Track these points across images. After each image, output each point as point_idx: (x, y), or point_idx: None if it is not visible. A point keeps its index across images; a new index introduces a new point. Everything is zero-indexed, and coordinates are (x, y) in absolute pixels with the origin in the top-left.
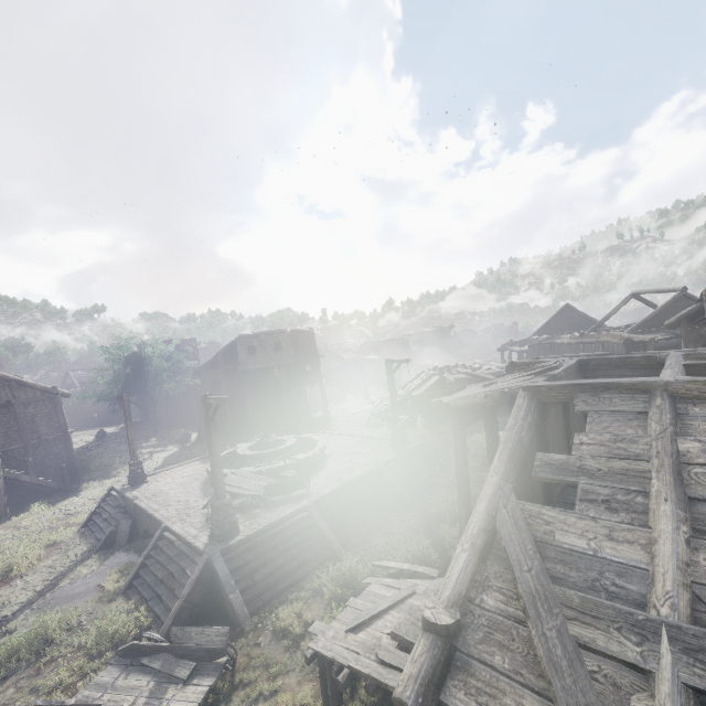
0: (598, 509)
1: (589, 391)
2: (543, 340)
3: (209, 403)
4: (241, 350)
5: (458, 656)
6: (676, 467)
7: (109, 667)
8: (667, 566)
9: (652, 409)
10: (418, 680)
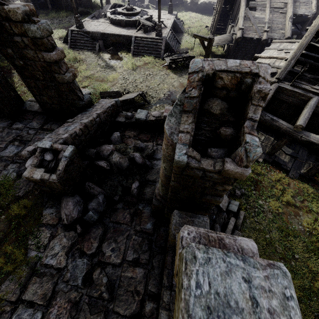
0: (259, 11)
1: None
2: None
3: None
4: None
5: (244, 32)
6: (270, 3)
7: (166, 59)
8: (268, 16)
9: None
10: (241, 34)
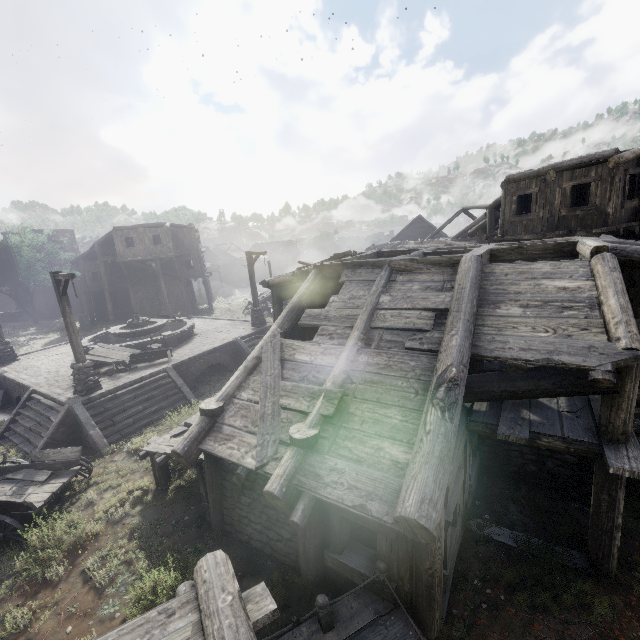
0: (325, 339)
1: (351, 268)
2: (396, 245)
3: (59, 279)
4: (117, 241)
5: (216, 425)
6: (372, 311)
7: None
8: (341, 363)
9: (378, 278)
10: (187, 439)
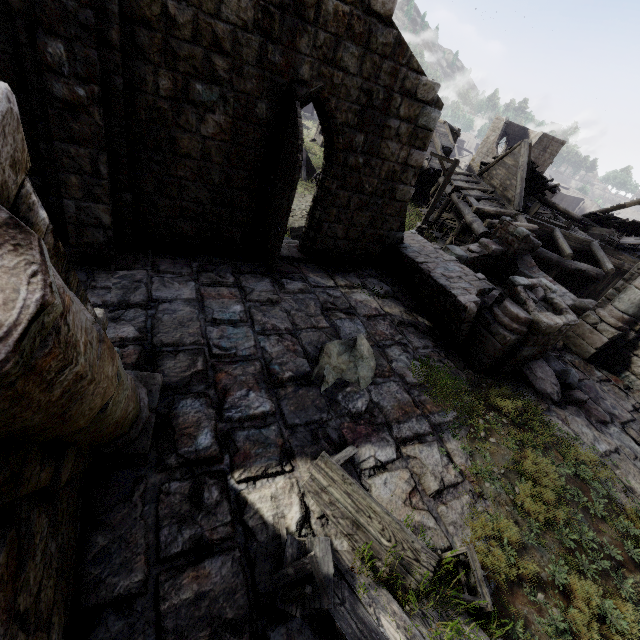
0: None
1: None
2: None
3: None
4: None
5: None
6: None
7: None
8: None
9: None
10: None
